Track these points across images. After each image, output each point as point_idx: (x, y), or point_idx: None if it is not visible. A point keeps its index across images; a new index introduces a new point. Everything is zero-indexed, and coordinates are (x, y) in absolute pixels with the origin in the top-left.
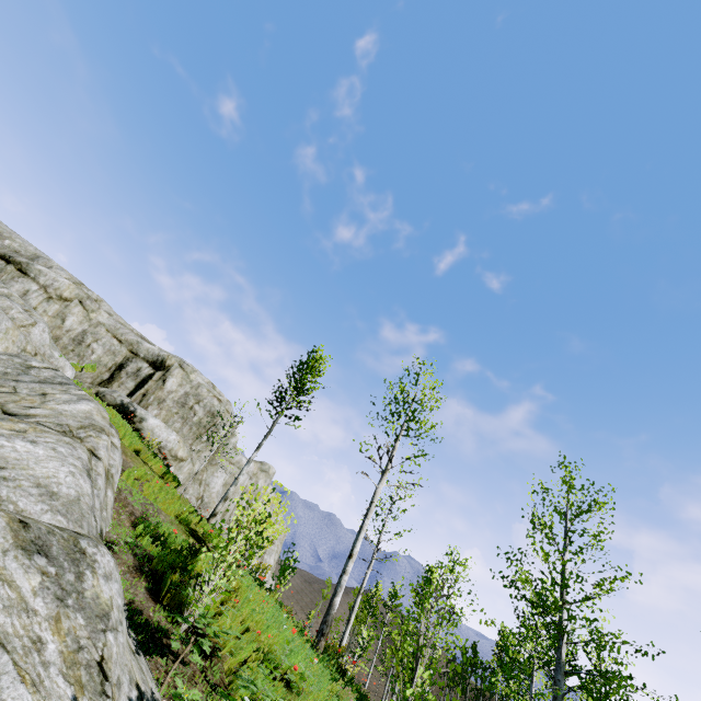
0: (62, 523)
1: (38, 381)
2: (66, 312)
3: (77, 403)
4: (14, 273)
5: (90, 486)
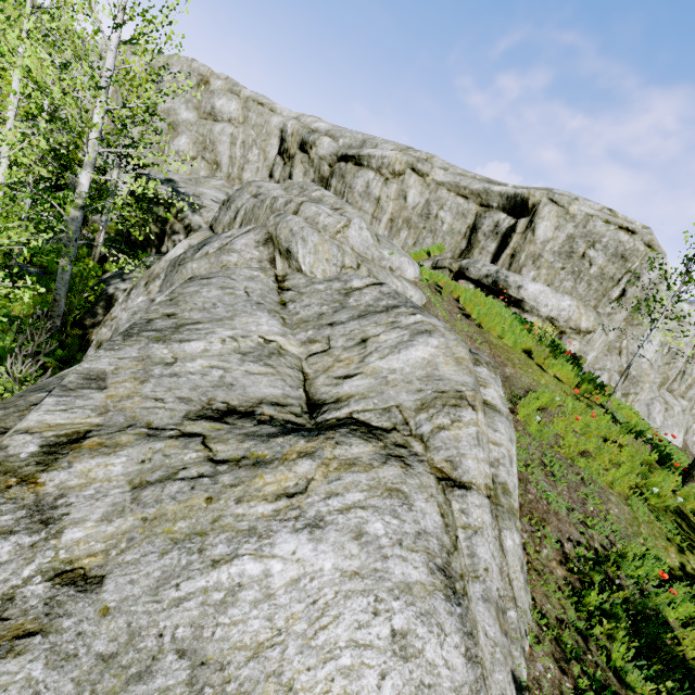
0: None
1: (357, 316)
2: (404, 189)
3: (409, 346)
4: (353, 170)
5: (457, 635)
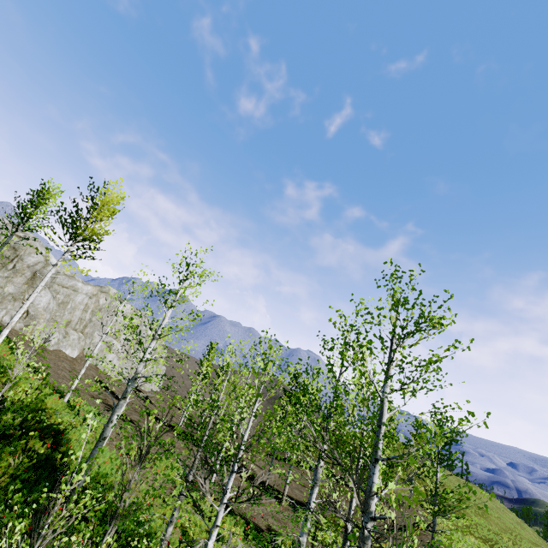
0: None
1: None
2: None
3: None
4: None
5: None
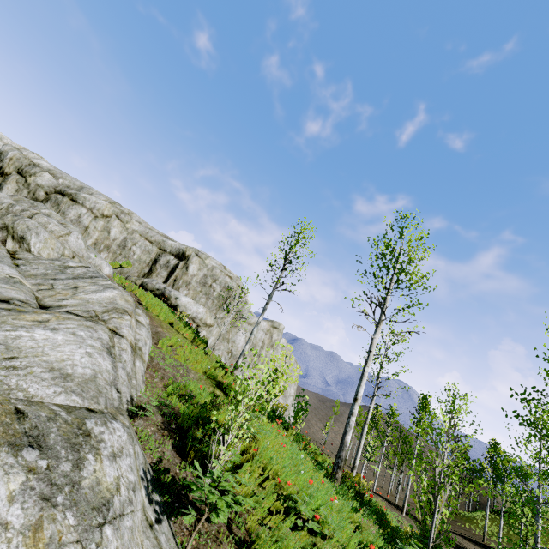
0: (77, 402)
1: (72, 278)
2: (109, 226)
3: (102, 292)
4: (69, 202)
5: (110, 363)
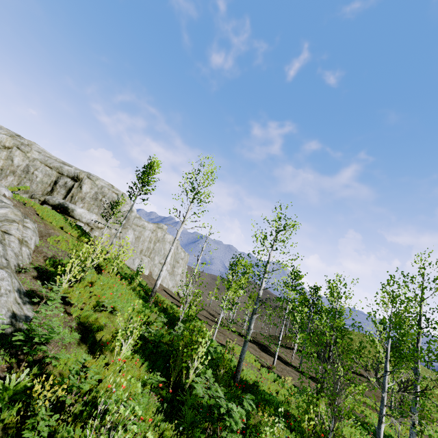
0: None
1: None
2: (12, 156)
3: None
4: None
5: (1, 247)
